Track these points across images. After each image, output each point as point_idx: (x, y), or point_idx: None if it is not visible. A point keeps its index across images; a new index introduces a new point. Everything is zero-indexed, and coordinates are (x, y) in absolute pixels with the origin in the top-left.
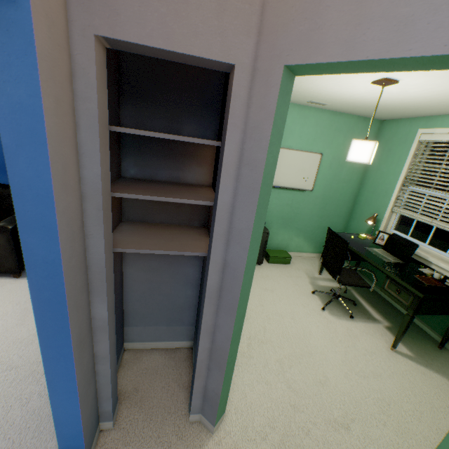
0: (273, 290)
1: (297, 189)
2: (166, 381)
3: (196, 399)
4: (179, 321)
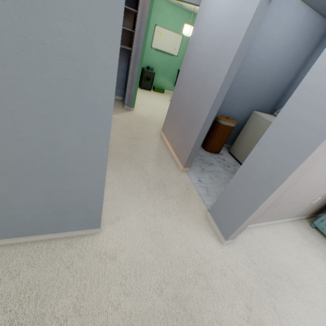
0: (154, 97)
1: (170, 54)
2: (115, 103)
3: (126, 100)
4: (119, 87)
